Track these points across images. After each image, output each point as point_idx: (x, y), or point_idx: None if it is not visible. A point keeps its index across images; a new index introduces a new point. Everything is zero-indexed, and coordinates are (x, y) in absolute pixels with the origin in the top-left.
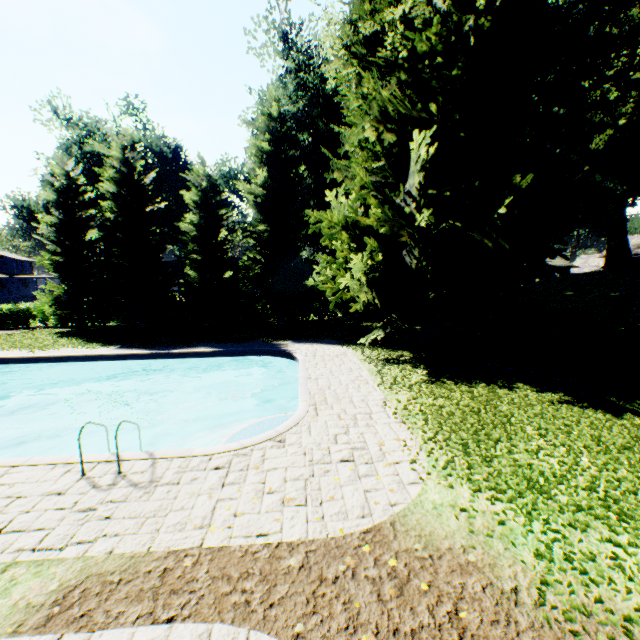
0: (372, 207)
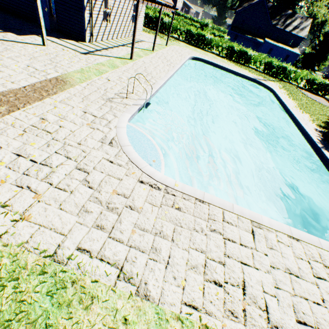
0: None
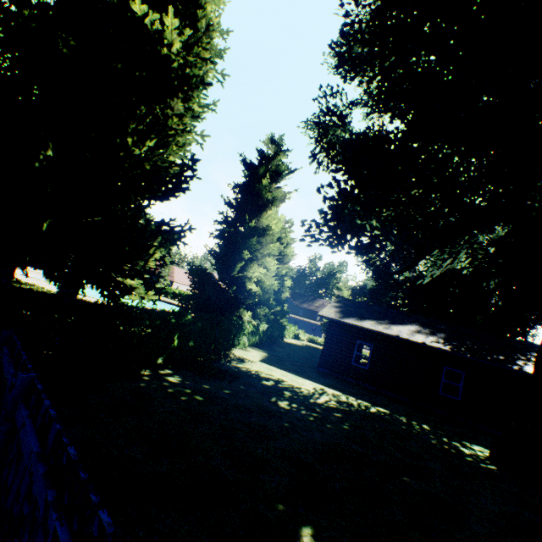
0: None
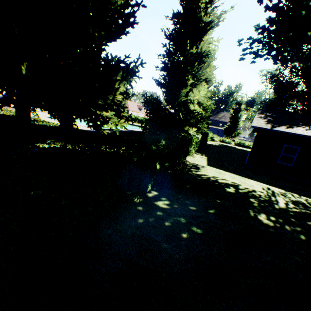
0: None
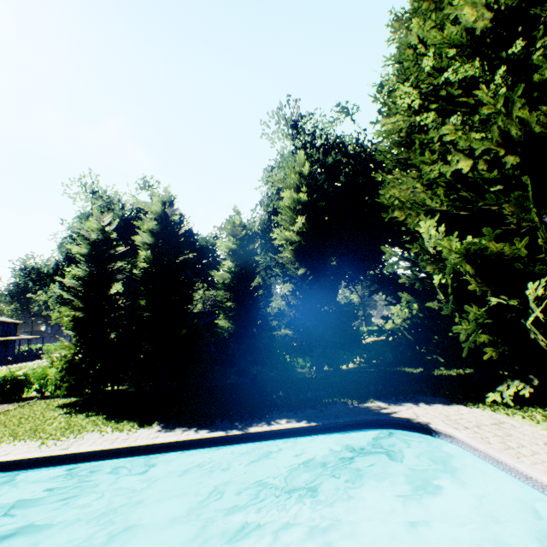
0: (468, 237)
